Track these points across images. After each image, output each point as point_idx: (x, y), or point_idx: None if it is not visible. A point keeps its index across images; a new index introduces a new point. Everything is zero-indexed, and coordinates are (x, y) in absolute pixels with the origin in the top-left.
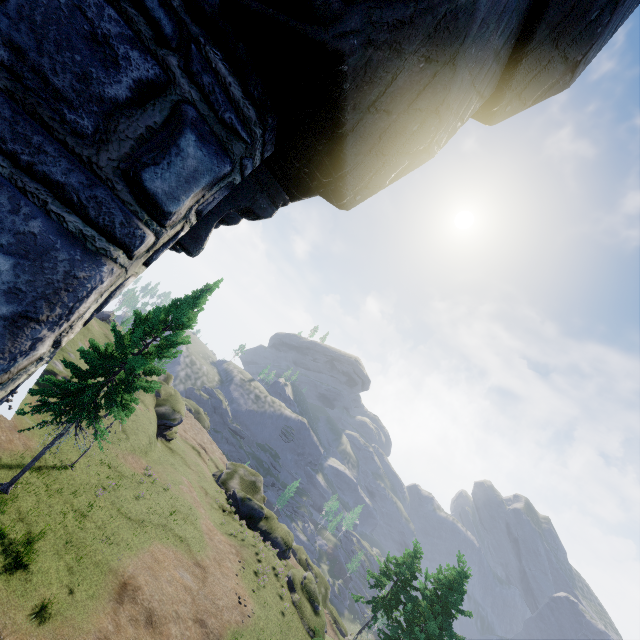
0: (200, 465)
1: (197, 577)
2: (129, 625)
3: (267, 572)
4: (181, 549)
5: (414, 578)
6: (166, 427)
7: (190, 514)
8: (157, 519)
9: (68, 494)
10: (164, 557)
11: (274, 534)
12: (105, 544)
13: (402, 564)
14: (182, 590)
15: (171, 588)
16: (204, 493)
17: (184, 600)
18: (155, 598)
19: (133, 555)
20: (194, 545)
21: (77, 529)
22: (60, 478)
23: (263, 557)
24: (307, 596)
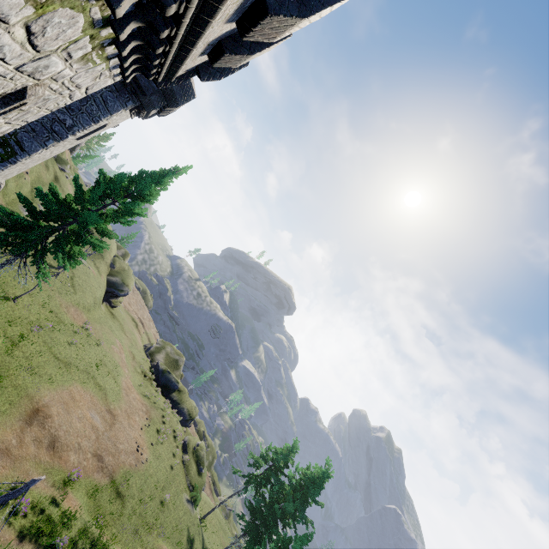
0: (135, 334)
1: (106, 421)
2: (32, 444)
3: (168, 433)
4: (98, 395)
5: (286, 467)
6: (113, 295)
7: (114, 370)
8: (83, 366)
9: (4, 322)
10: (81, 398)
11: (182, 405)
12: (28, 373)
13: (280, 454)
14: (89, 428)
15: (80, 424)
16: (132, 357)
17: (89, 436)
18: (62, 428)
19: (52, 389)
20: (111, 395)
21: (4, 353)
22: (0, 306)
23: (168, 420)
24: (196, 459)
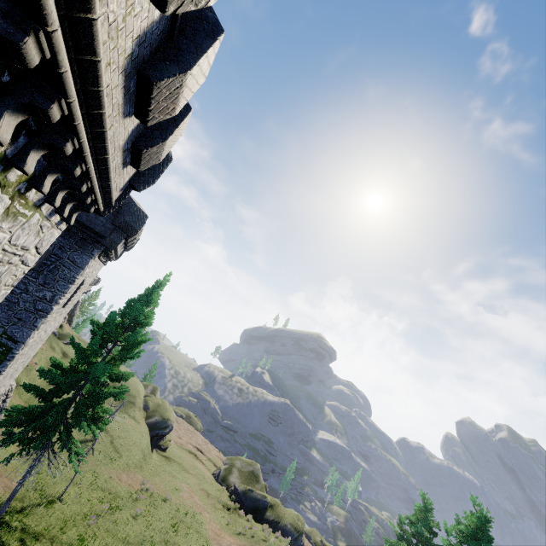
0: (198, 467)
1: None
2: None
3: None
4: None
5: (434, 536)
6: (159, 437)
7: (194, 521)
8: (158, 536)
9: (56, 531)
10: None
11: (282, 522)
12: None
13: (417, 523)
14: None
15: None
16: (206, 495)
17: None
18: None
19: None
20: None
21: None
22: (47, 515)
23: None
24: None
